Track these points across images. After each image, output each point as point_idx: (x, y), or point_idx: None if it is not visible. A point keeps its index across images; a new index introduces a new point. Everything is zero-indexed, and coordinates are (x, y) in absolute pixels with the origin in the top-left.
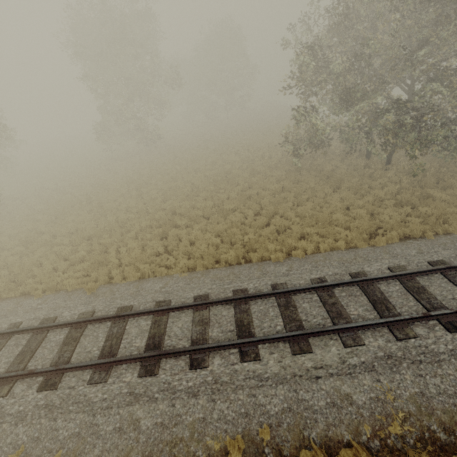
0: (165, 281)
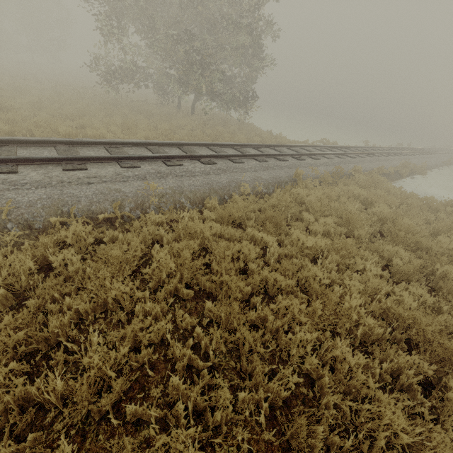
0: None
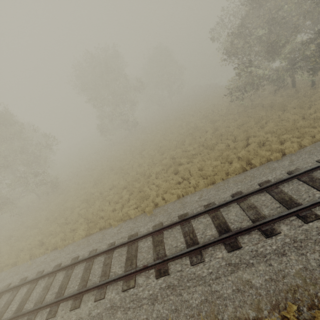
0: (199, 194)
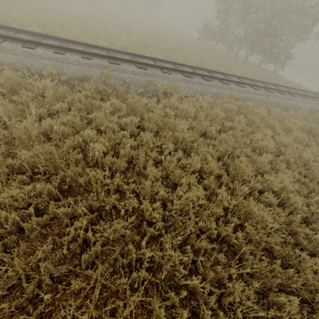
0: None
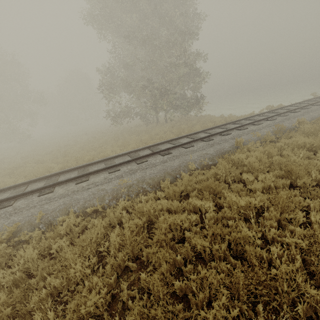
0: None
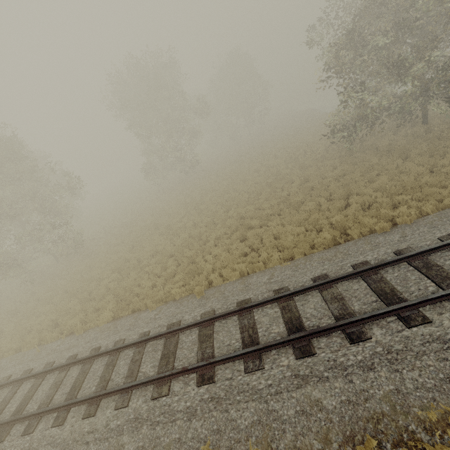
0: (269, 273)
